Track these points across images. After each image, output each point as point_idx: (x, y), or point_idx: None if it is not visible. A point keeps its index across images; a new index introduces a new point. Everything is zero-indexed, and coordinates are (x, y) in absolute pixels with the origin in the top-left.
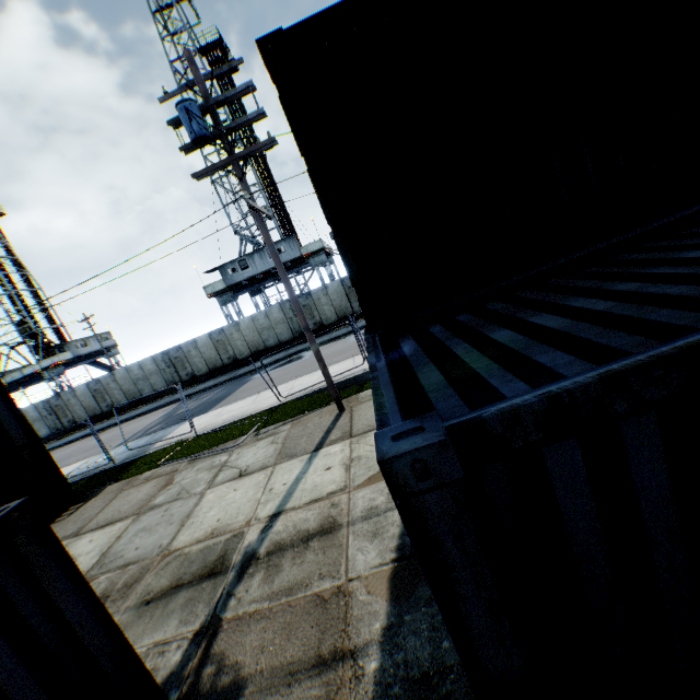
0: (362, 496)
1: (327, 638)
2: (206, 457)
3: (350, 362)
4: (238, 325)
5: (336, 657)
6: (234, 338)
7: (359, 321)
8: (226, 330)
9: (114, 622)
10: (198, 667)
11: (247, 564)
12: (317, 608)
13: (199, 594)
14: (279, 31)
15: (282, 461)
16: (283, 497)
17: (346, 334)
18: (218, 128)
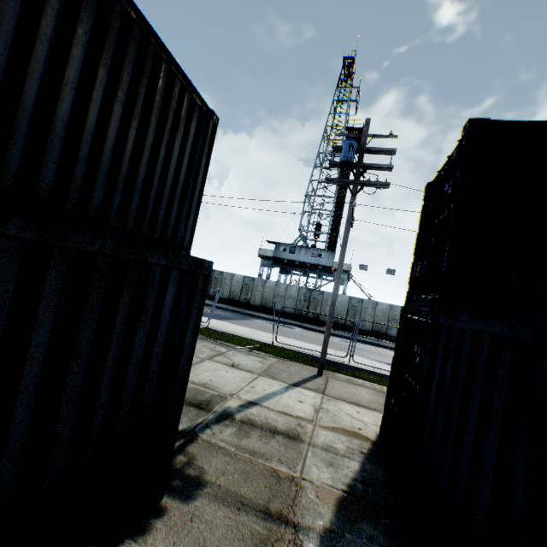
0: (325, 433)
1: (276, 501)
2: (211, 342)
3: (332, 351)
4: (265, 283)
5: (280, 518)
6: (257, 289)
7: (345, 332)
8: (256, 281)
9: (191, 365)
10: (174, 451)
11: (225, 417)
12: (272, 477)
13: (186, 411)
14: (487, 119)
15: (266, 376)
16: (262, 396)
17: (332, 334)
18: (359, 162)
